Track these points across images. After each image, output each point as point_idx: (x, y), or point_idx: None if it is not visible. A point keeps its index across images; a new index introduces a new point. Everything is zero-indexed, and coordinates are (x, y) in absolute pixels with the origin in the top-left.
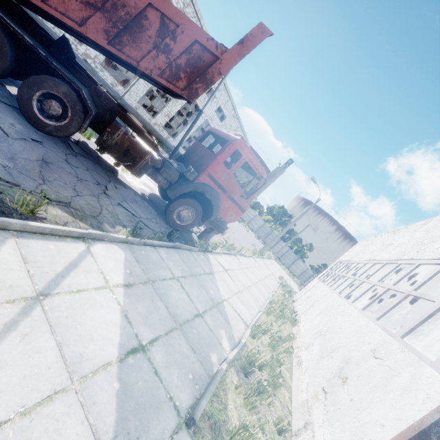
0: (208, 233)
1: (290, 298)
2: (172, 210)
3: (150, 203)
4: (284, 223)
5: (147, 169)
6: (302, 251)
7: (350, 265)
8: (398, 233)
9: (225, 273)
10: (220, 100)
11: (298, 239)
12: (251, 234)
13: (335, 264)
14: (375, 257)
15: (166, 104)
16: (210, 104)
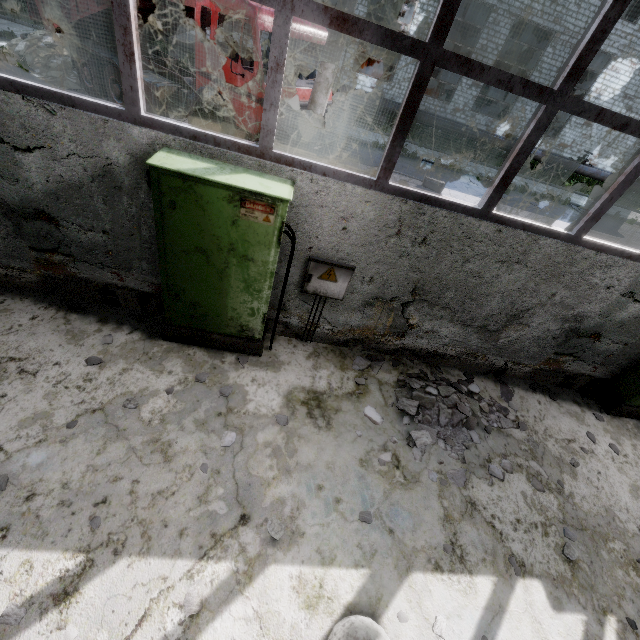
0: None
1: None
2: None
3: None
4: None
5: (158, 103)
6: None
7: None
8: None
9: None
10: None
11: None
12: None
13: None
14: None
15: None
16: (576, 2)
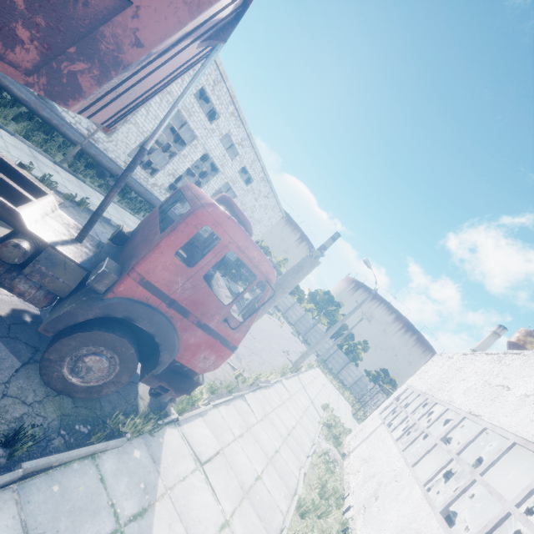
0: (156, 396)
1: (338, 449)
2: (57, 357)
3: (28, 334)
4: (330, 314)
5: None
6: (354, 352)
7: (432, 406)
8: (510, 363)
9: (196, 475)
10: (245, 159)
11: (349, 334)
12: (288, 329)
13: (403, 390)
14: (481, 411)
15: (169, 160)
16: (232, 163)
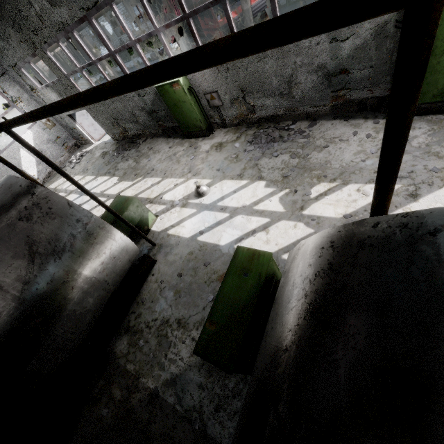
0: None
1: None
2: None
3: None
4: None
5: None
6: None
7: None
8: None
9: None
10: None
11: None
12: None
13: None
14: None
15: None
16: None
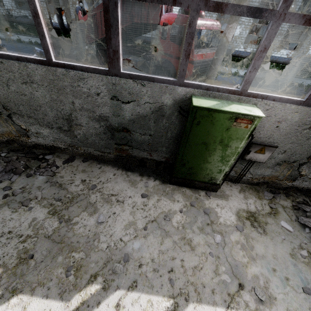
0: None
1: None
2: None
3: None
4: None
5: (137, 69)
6: None
7: None
8: None
9: None
10: None
11: None
12: None
13: None
14: None
15: None
16: None
